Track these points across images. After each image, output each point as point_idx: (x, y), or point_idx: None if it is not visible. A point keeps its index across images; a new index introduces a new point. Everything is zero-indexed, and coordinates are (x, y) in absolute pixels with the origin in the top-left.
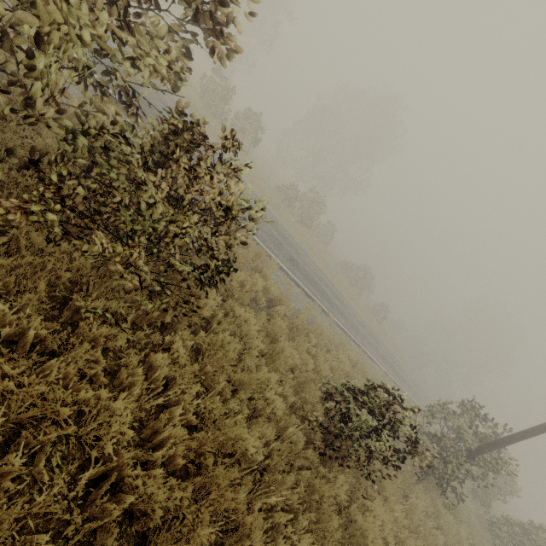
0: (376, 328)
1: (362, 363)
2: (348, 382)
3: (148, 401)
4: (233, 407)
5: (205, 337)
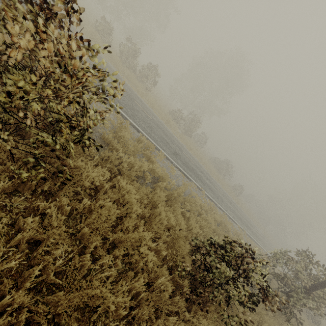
0: (235, 199)
1: (224, 223)
2: (211, 238)
3: (2, 263)
4: (108, 262)
5: (88, 203)
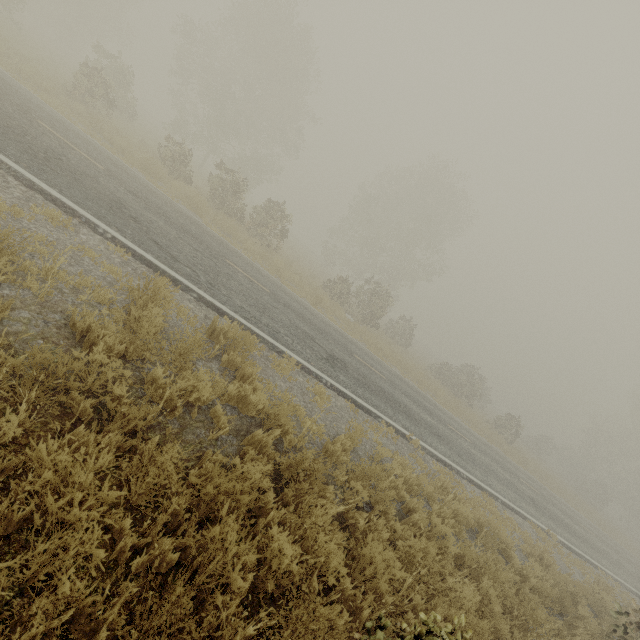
0: (508, 451)
1: (489, 525)
2: (430, 622)
3: None
4: None
5: None
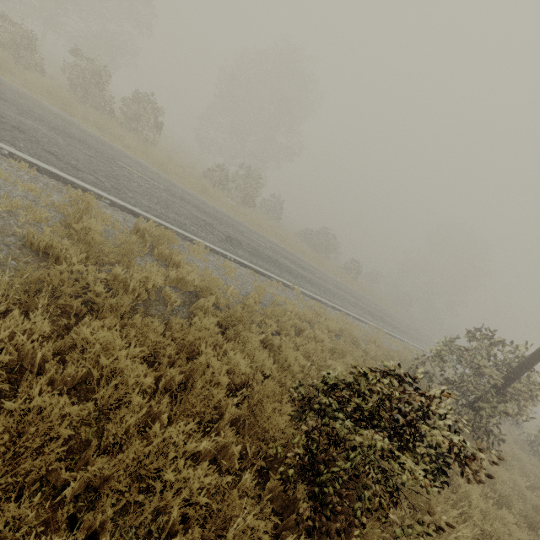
0: (354, 285)
1: (347, 330)
2: (327, 374)
3: None
4: None
5: None
